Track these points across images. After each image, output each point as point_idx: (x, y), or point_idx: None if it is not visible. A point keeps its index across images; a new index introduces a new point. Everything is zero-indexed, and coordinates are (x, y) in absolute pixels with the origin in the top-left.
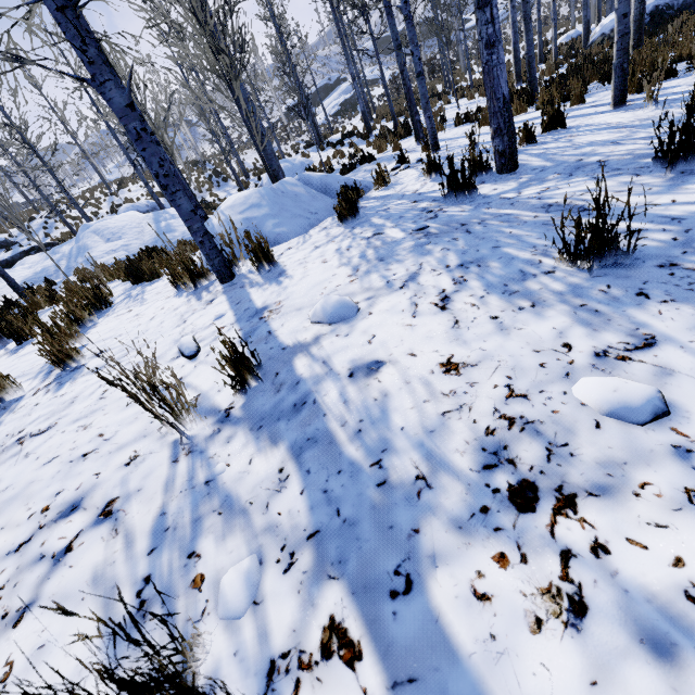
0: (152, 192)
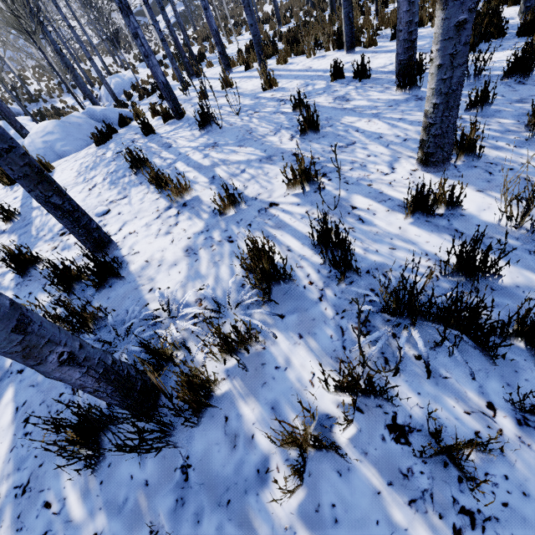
0: (1, 101)
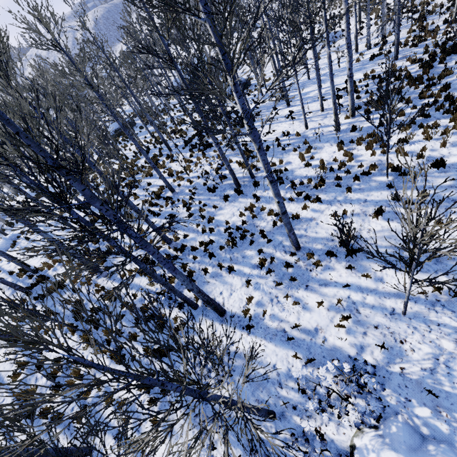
0: None
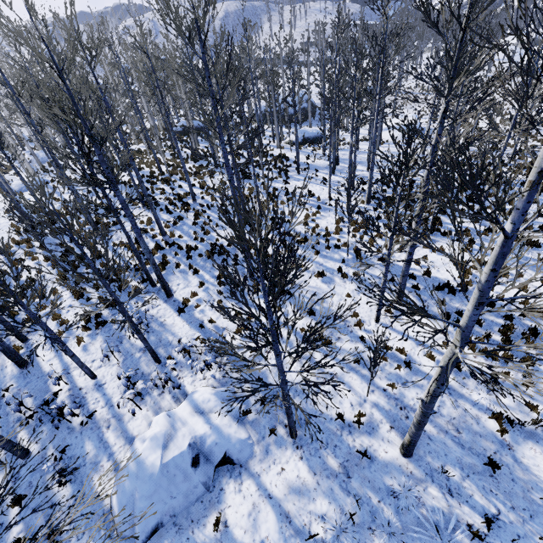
0: None
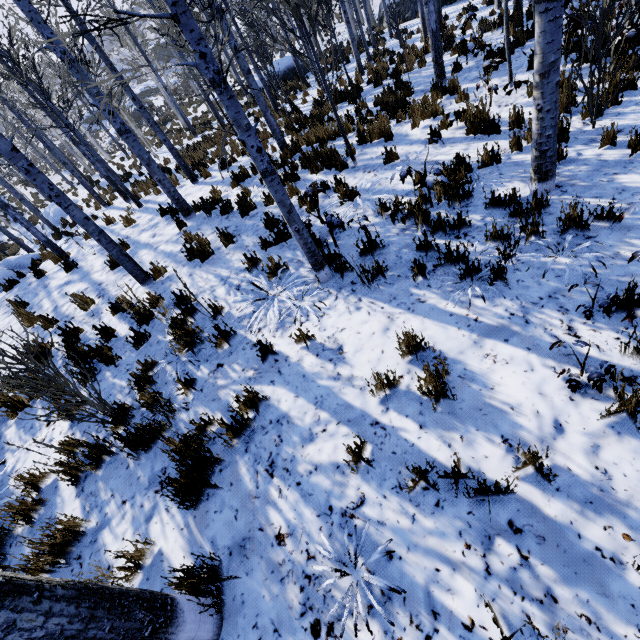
0: None
